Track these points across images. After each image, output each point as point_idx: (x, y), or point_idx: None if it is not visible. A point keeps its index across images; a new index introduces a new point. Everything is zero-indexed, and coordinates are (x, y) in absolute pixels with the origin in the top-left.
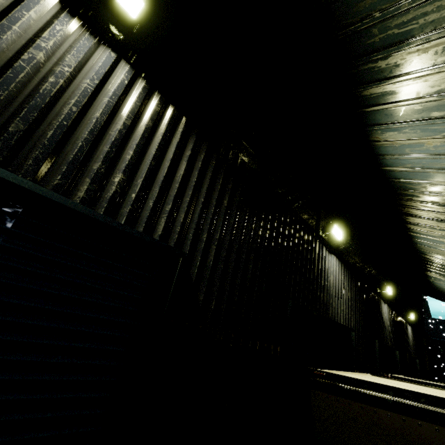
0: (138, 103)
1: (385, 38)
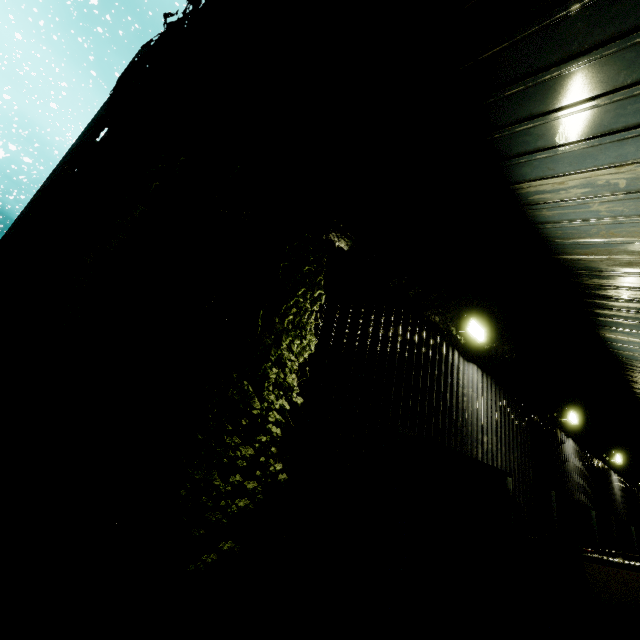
0: (482, 387)
1: (619, 295)
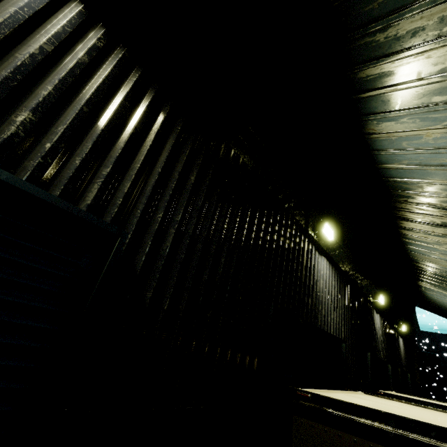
0: (67, 28)
1: (385, 3)
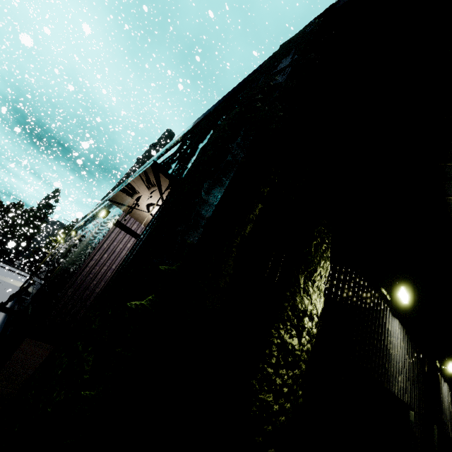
0: (400, 337)
1: None
